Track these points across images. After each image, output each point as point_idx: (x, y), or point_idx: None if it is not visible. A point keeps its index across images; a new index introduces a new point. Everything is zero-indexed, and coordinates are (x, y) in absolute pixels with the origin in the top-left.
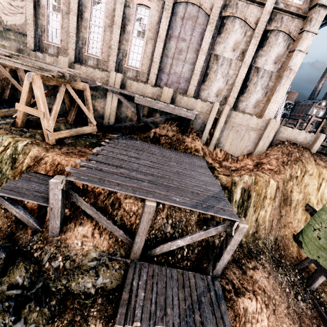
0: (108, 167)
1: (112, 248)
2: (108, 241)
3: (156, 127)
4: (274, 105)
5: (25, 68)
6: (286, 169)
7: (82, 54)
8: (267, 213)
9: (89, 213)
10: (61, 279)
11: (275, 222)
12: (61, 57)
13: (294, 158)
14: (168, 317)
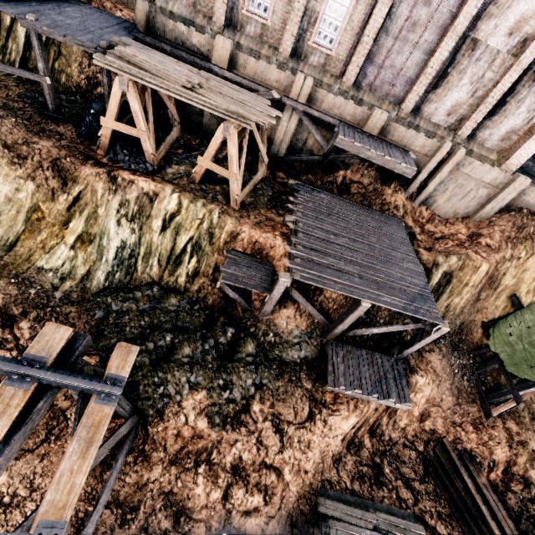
0: (316, 256)
1: (309, 328)
2: (306, 322)
3: (347, 168)
4: (534, 144)
5: (217, 114)
6: (508, 247)
7: (237, 11)
8: (463, 300)
9: (298, 301)
10: (274, 350)
11: (467, 307)
12: (219, 40)
13: (526, 233)
14: (364, 385)
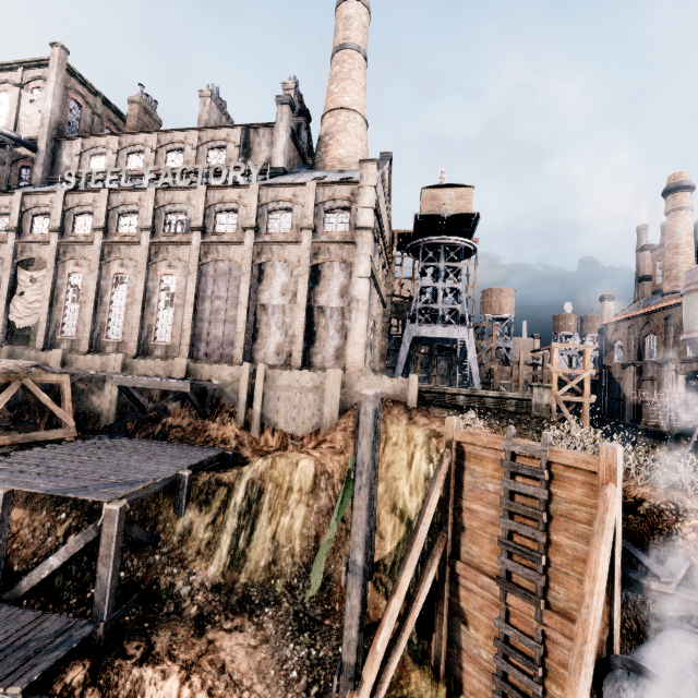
0: None
1: None
2: None
3: (169, 415)
4: (355, 349)
5: None
6: None
7: (100, 341)
8: (295, 522)
9: None
10: None
11: (328, 542)
12: (55, 351)
13: None
14: None
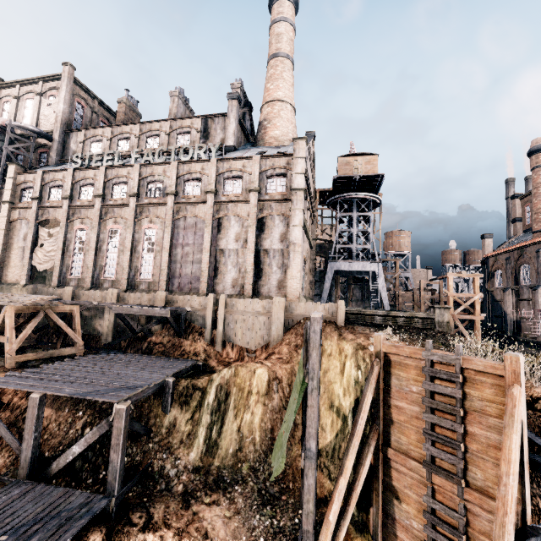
0: (32, 374)
1: (6, 468)
2: (5, 459)
3: (153, 335)
4: (293, 281)
5: (5, 304)
6: (300, 354)
7: (99, 279)
8: (255, 418)
9: None
10: None
11: None
12: (67, 288)
13: None
14: (2, 524)
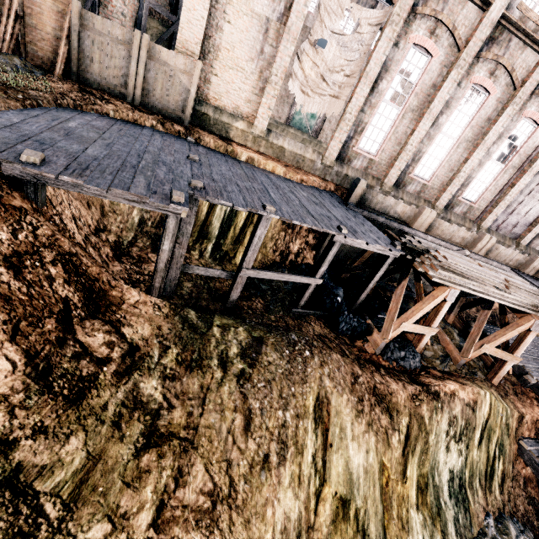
0: None
1: None
2: None
3: None
4: None
5: (526, 311)
6: None
7: (404, 174)
8: None
9: None
10: None
11: None
12: (427, 211)
13: None
14: None
